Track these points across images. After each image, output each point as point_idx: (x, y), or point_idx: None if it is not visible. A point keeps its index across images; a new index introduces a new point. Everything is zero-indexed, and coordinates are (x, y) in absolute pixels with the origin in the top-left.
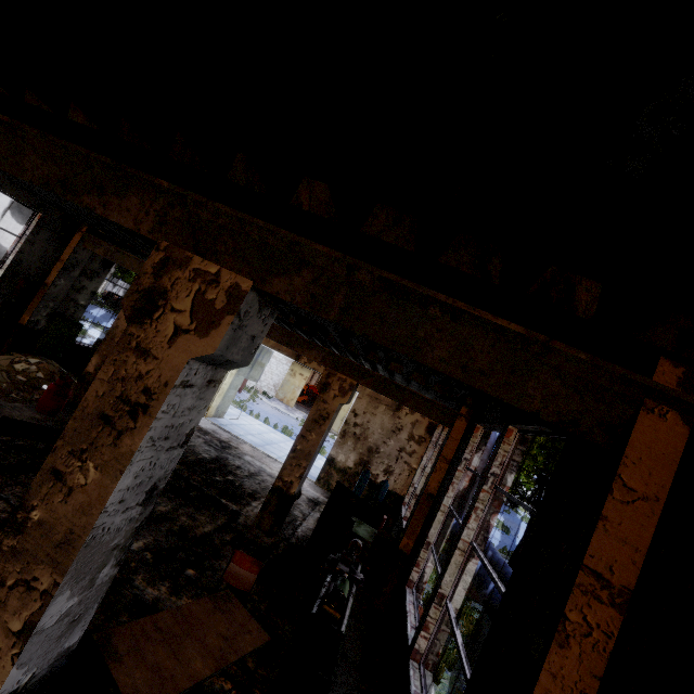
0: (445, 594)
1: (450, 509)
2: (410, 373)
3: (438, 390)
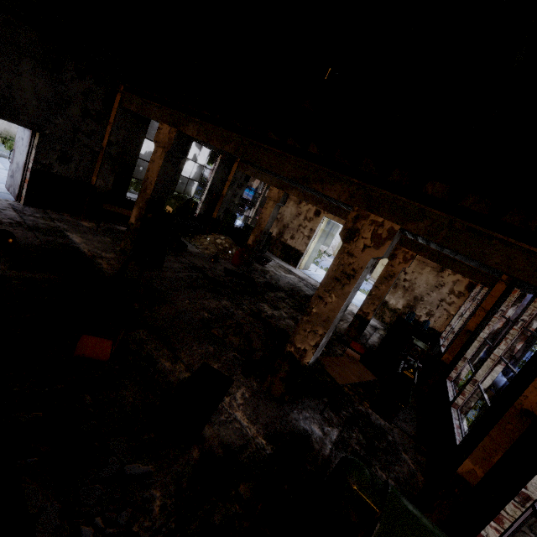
0: (477, 380)
1: (485, 340)
2: None
3: None
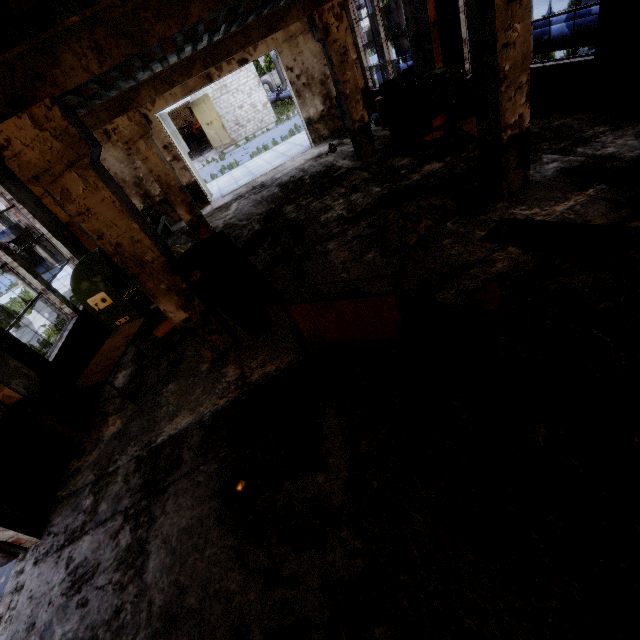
0: None
1: None
2: None
3: None
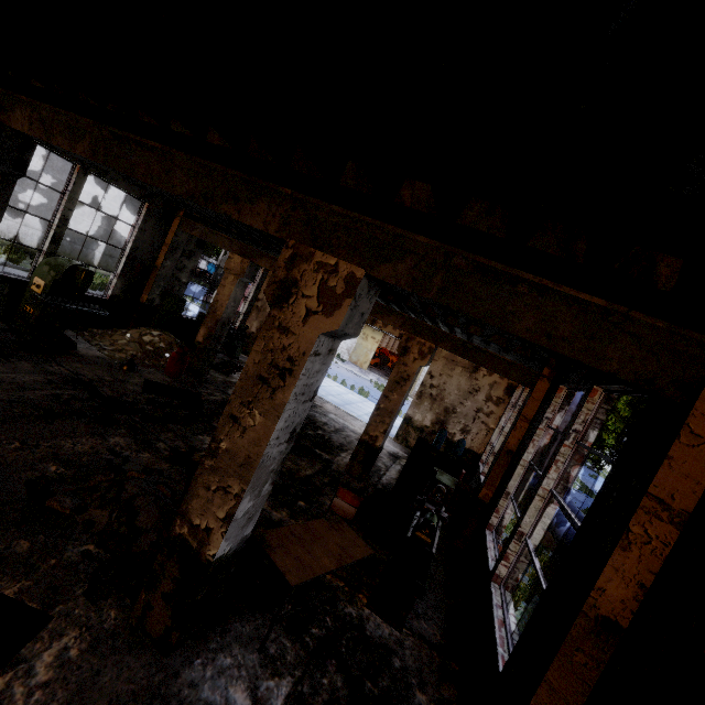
0: (524, 532)
1: (530, 463)
2: (490, 336)
3: (519, 352)
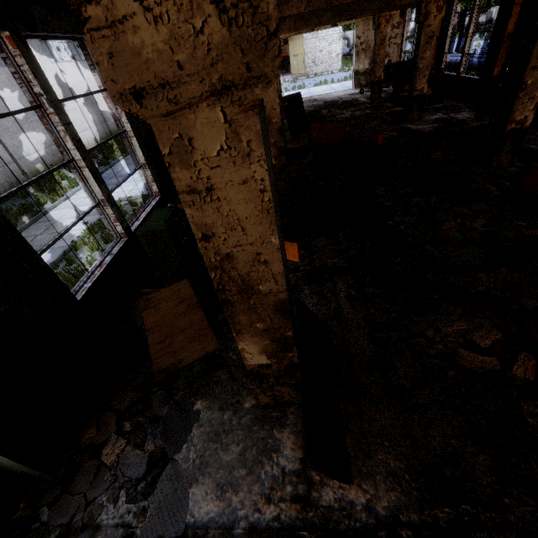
0: (466, 53)
1: (452, 34)
2: None
3: None
